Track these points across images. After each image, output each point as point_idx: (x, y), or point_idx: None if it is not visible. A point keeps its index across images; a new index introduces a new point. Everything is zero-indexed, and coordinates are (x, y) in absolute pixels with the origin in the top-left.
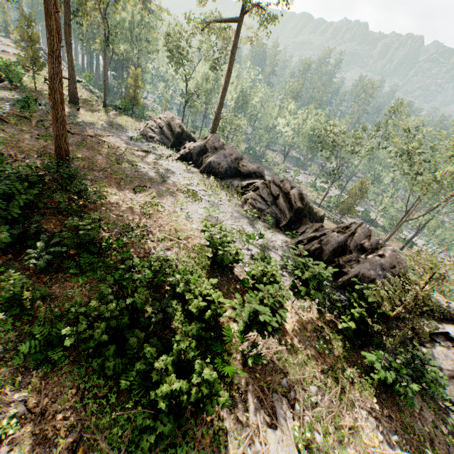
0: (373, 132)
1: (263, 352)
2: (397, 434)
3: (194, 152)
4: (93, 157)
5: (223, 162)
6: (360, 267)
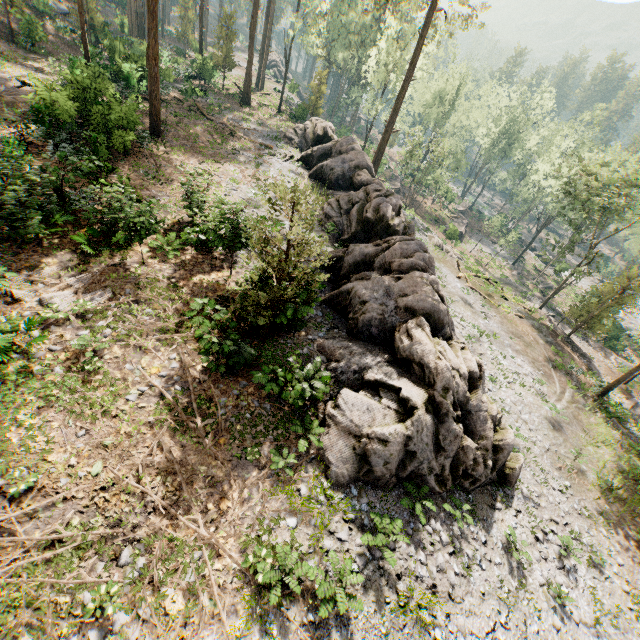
0: None
1: (140, 269)
2: (188, 392)
3: (315, 155)
4: (202, 135)
5: (338, 167)
6: (359, 283)
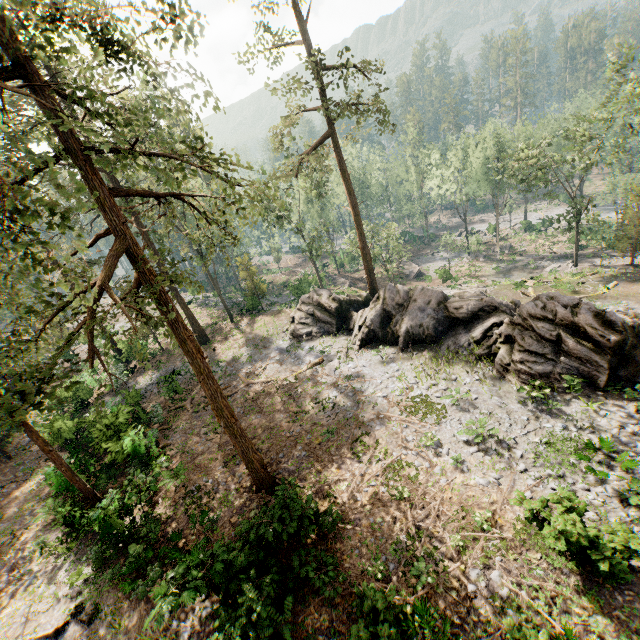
0: (602, 115)
1: None
2: None
3: (375, 327)
4: (273, 422)
5: (424, 319)
6: None
